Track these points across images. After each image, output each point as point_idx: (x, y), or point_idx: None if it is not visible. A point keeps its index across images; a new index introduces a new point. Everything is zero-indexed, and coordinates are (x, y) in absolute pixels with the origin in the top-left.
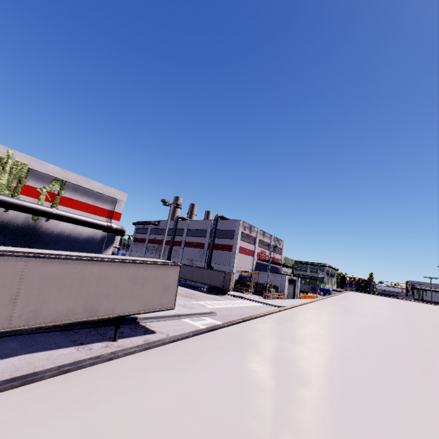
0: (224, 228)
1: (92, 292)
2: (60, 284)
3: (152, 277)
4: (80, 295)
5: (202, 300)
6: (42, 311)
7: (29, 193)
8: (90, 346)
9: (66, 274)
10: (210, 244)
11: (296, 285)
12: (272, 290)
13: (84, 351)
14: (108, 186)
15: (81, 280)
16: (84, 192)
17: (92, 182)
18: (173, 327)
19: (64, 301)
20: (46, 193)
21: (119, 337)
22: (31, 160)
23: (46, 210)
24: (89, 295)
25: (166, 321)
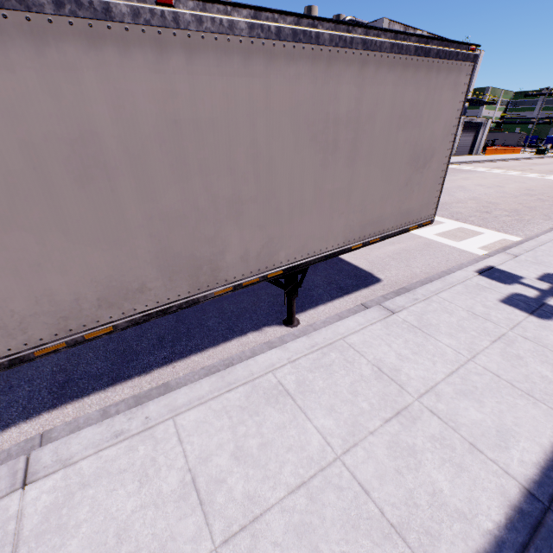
0: None
1: None
2: None
3: None
4: None
5: None
6: None
7: None
8: None
9: None
10: None
11: (480, 133)
12: None
13: None
14: None
15: None
16: None
17: None
18: None
19: None
20: None
21: None
22: None
23: None
24: None
25: None
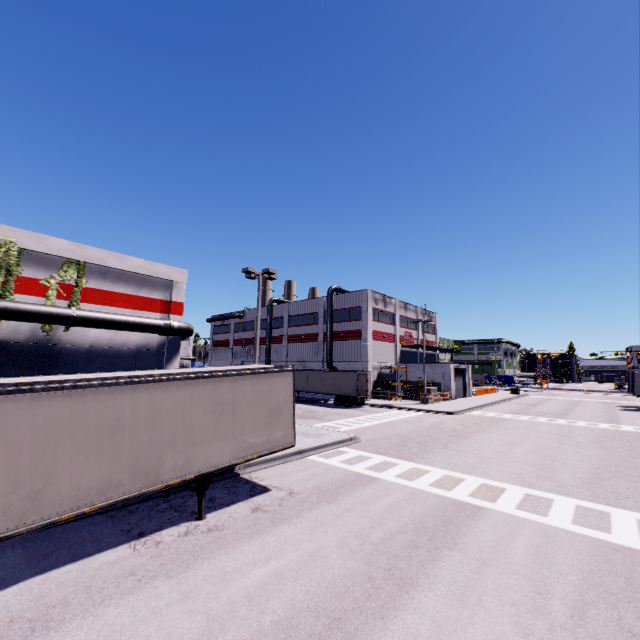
0: (344, 305)
1: (143, 441)
2: (76, 436)
3: (248, 397)
4: (120, 450)
5: (330, 420)
6: (48, 494)
7: (29, 290)
8: (158, 538)
9: (84, 415)
10: (327, 333)
11: (466, 377)
12: (433, 389)
13: (146, 551)
14: (154, 263)
15: (116, 423)
16: (118, 276)
17: (128, 258)
18: (296, 475)
19: (90, 467)
20: (56, 285)
21: (208, 508)
22: (20, 234)
23: (60, 313)
24: (138, 448)
25: (282, 465)
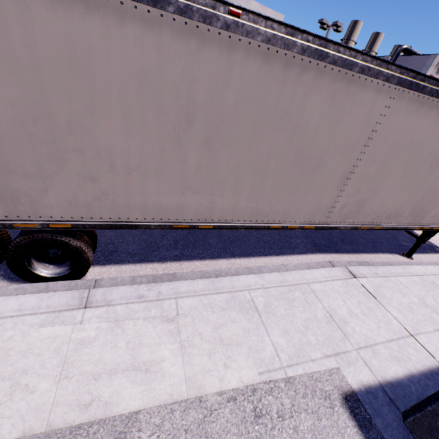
0: None
1: None
2: None
3: None
4: None
5: None
6: None
7: None
8: None
9: None
10: None
11: None
12: None
13: None
14: (265, 7)
15: None
16: None
17: (251, 2)
18: None
19: None
20: None
21: None
22: None
23: None
24: None
25: None
